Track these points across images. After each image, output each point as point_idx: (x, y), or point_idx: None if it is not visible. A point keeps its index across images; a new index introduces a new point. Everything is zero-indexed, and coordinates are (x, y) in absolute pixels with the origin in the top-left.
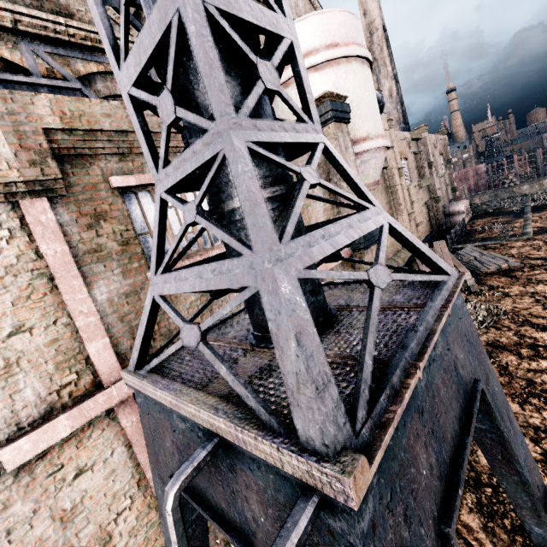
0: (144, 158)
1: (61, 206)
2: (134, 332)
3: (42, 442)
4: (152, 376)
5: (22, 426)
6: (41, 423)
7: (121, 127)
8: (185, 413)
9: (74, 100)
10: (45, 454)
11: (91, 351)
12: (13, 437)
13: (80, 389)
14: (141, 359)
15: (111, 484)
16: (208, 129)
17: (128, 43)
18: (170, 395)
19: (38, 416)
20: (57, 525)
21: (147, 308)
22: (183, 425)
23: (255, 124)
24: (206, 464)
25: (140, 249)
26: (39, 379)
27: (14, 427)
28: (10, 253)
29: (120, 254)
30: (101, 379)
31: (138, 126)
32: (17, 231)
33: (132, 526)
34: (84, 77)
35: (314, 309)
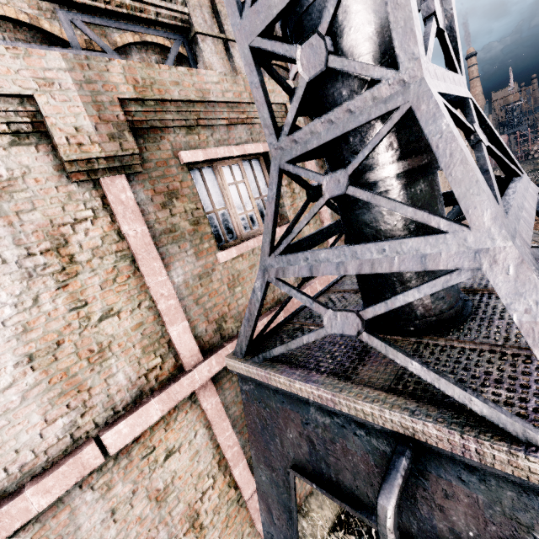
0: (209, 131)
1: (137, 184)
2: (208, 314)
3: (138, 426)
4: (274, 365)
5: (117, 410)
6: (134, 407)
7: (189, 97)
8: (348, 410)
9: (145, 66)
10: (139, 437)
11: (173, 335)
12: (110, 420)
13: (165, 372)
14: (250, 345)
15: (196, 464)
16: (382, 79)
17: None
18: (320, 389)
19: (131, 400)
20: (153, 504)
21: (258, 291)
22: (327, 419)
23: (435, 71)
24: (364, 463)
25: (209, 229)
26: (129, 364)
27: (110, 411)
28: (95, 234)
29: (192, 234)
30: (182, 362)
31: (258, 86)
32: (100, 211)
33: (215, 504)
34: (120, 48)
35: (454, 293)
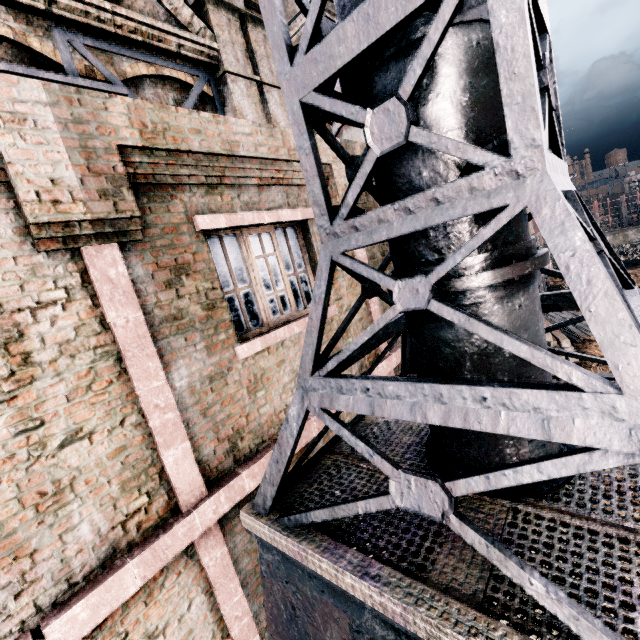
0: (235, 191)
1: (135, 255)
2: (219, 429)
3: (104, 605)
4: (312, 535)
5: (75, 582)
6: (100, 574)
7: (213, 149)
8: (428, 637)
9: (158, 108)
10: (104, 619)
11: (168, 462)
12: (61, 599)
13: (152, 517)
14: (277, 497)
15: None
16: (486, 166)
17: (319, 22)
18: (384, 594)
19: (97, 563)
20: None
21: (293, 422)
22: (390, 634)
23: (552, 161)
24: None
25: (228, 315)
26: (99, 508)
27: (63, 584)
28: (67, 323)
29: (205, 321)
30: (179, 500)
31: (309, 152)
32: (77, 290)
33: None
34: (130, 80)
35: None
